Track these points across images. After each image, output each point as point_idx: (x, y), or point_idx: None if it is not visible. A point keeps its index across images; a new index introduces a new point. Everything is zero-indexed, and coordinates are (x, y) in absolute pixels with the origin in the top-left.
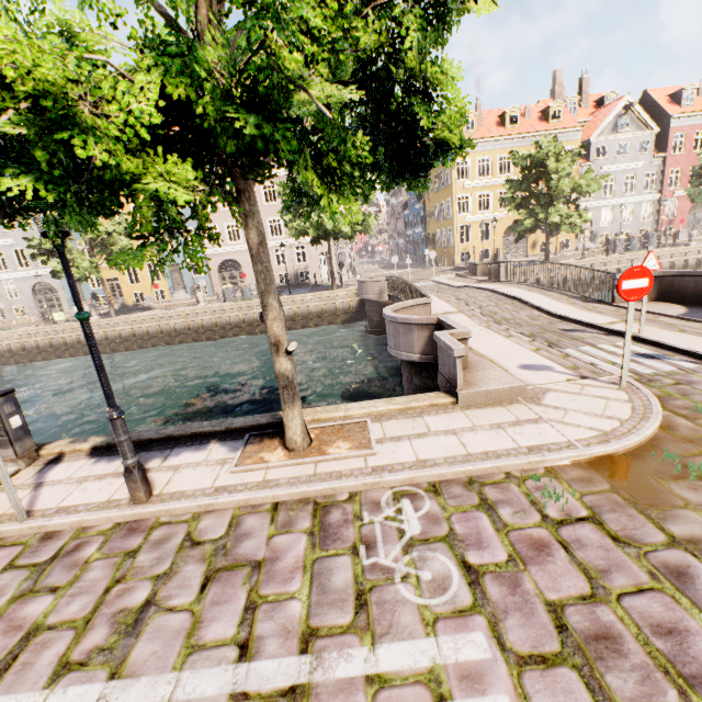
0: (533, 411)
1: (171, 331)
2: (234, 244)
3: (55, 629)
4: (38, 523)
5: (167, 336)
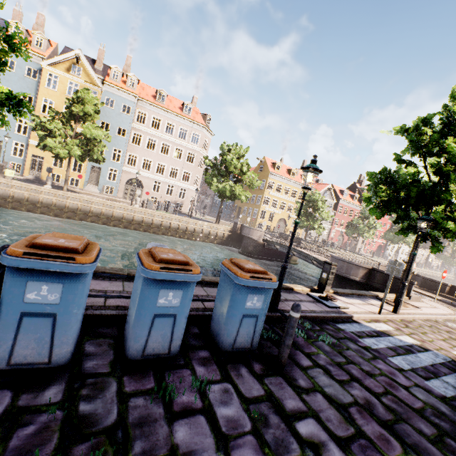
0: (430, 305)
1: (112, 216)
2: (144, 171)
3: (445, 340)
4: (385, 315)
5: (107, 218)
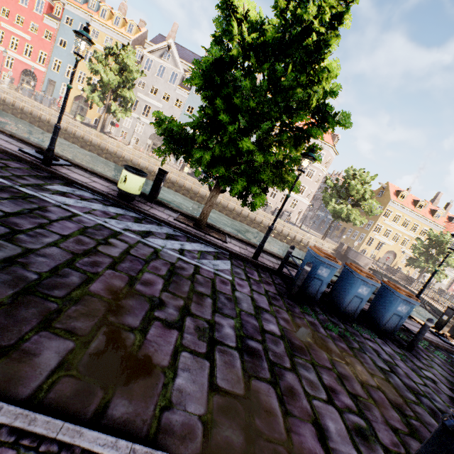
0: None
1: (240, 213)
2: None
3: None
4: None
5: (237, 214)
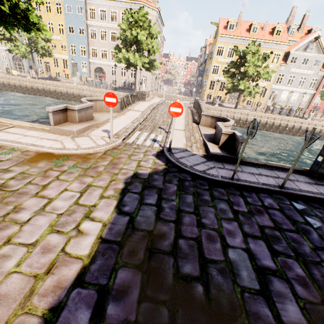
0: (64, 139)
1: (59, 93)
2: (103, 60)
3: None
4: None
5: (57, 94)
